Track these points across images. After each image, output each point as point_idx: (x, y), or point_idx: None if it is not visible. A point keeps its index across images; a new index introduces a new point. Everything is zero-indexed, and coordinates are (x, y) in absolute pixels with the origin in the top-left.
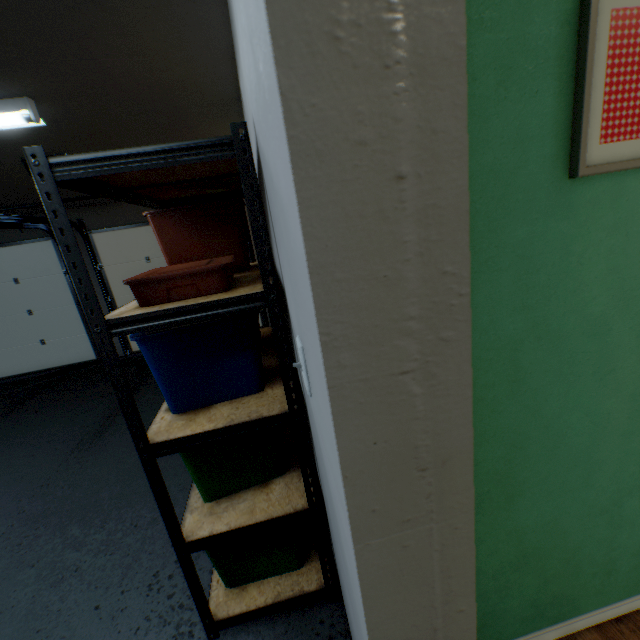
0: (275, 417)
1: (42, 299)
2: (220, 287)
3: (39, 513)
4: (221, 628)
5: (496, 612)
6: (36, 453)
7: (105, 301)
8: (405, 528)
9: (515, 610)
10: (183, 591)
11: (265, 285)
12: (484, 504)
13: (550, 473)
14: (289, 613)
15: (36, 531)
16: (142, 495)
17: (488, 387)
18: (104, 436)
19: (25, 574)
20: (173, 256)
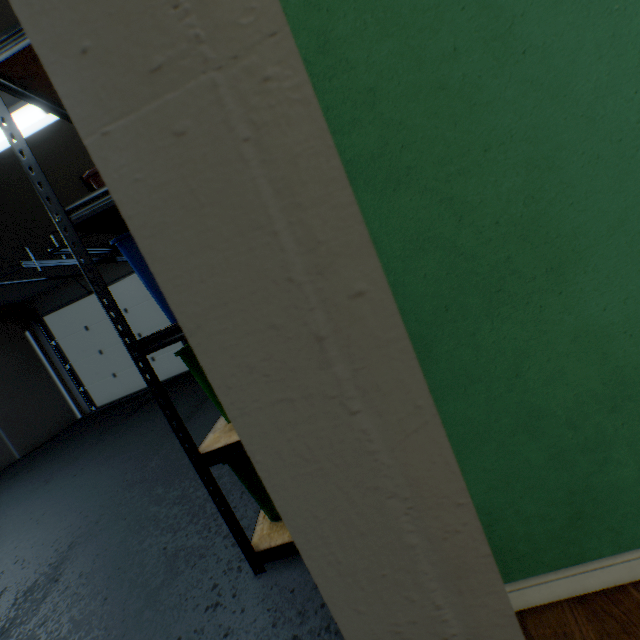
0: None
1: (146, 322)
2: None
3: (137, 480)
4: (265, 561)
5: (596, 492)
6: (143, 439)
7: None
8: (162, 91)
9: (635, 490)
10: None
11: None
12: (509, 286)
13: (628, 213)
14: None
15: (132, 493)
16: None
17: (448, 61)
18: (192, 419)
19: (119, 525)
20: None
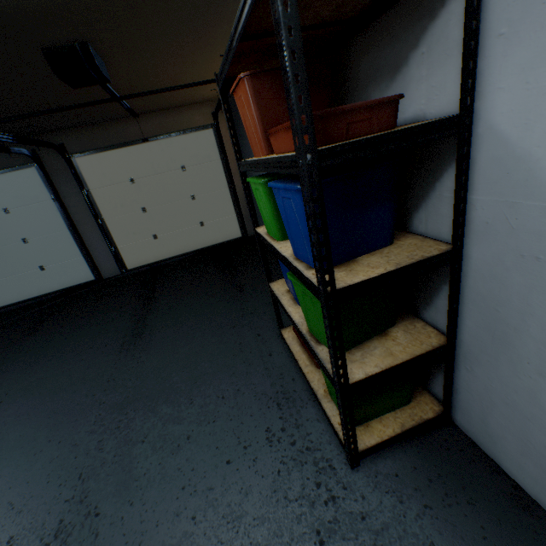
0: (439, 256)
1: (34, 227)
2: (390, 123)
3: (120, 402)
4: (361, 458)
5: None
6: (84, 358)
7: (96, 224)
8: None
9: None
10: (302, 438)
11: (463, 107)
12: None
13: None
14: (411, 439)
15: (127, 415)
16: (213, 375)
17: None
18: (144, 336)
19: (139, 449)
20: (266, 125)
